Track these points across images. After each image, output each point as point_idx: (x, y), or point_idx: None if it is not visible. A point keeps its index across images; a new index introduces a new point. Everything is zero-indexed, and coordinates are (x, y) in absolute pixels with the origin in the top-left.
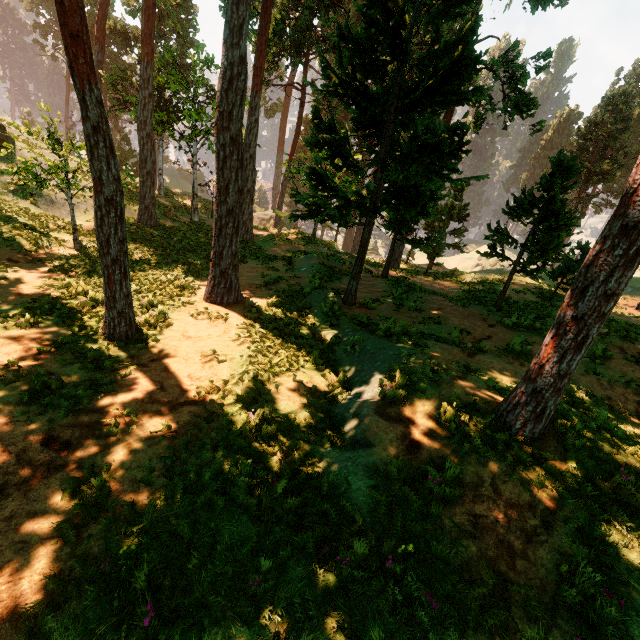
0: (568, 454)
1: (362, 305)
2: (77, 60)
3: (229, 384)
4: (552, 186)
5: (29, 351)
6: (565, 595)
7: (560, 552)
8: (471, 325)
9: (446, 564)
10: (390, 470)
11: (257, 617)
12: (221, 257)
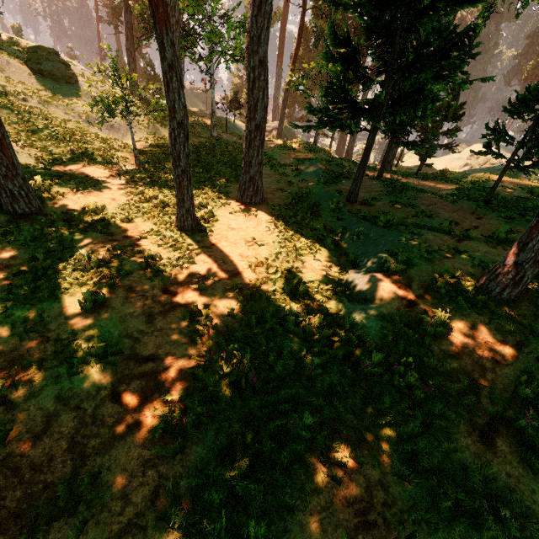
0: (538, 311)
1: (362, 203)
2: (158, 10)
3: (269, 260)
4: None
5: (134, 237)
6: (521, 392)
7: (521, 371)
8: (460, 218)
9: (435, 371)
10: (394, 316)
11: (313, 388)
12: (250, 166)
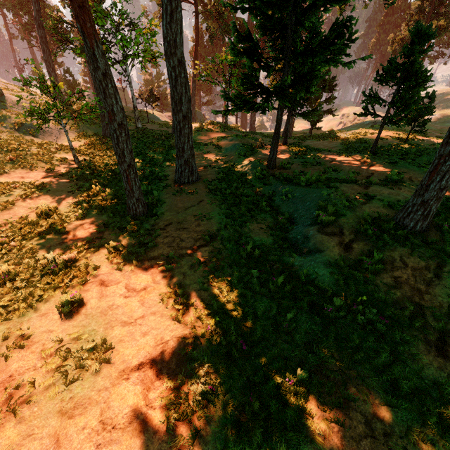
0: (444, 236)
1: (280, 167)
2: (85, 25)
3: (220, 231)
4: (412, 53)
5: (93, 232)
6: None
7: (448, 288)
8: (358, 168)
9: (385, 303)
10: (339, 262)
11: (292, 340)
12: (183, 151)
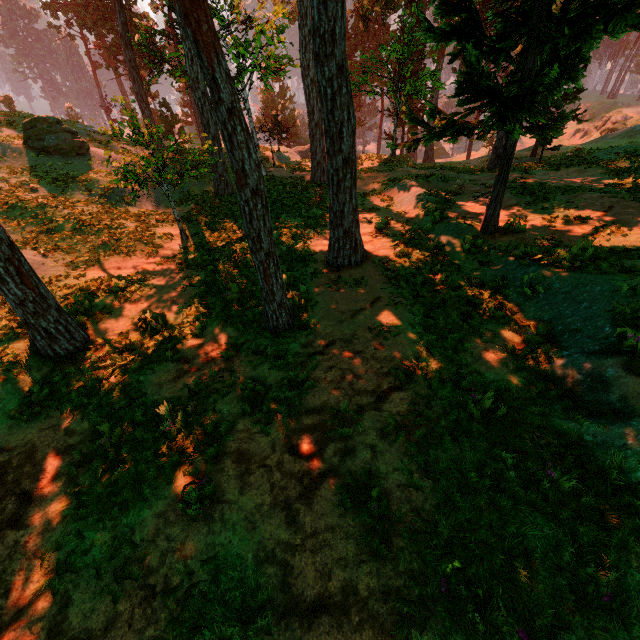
0: None
1: (505, 230)
2: (200, 29)
3: (419, 360)
4: None
5: (217, 359)
6: None
7: None
8: None
9: None
10: None
11: (626, 633)
12: (342, 216)
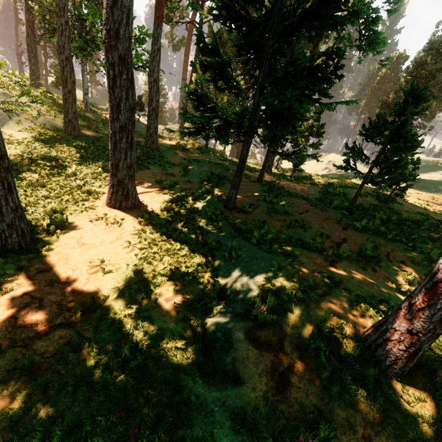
0: (437, 393)
1: (240, 209)
2: None
3: (109, 299)
4: (404, 112)
5: None
6: None
7: None
8: (329, 228)
9: None
10: (258, 421)
11: None
12: (117, 169)
